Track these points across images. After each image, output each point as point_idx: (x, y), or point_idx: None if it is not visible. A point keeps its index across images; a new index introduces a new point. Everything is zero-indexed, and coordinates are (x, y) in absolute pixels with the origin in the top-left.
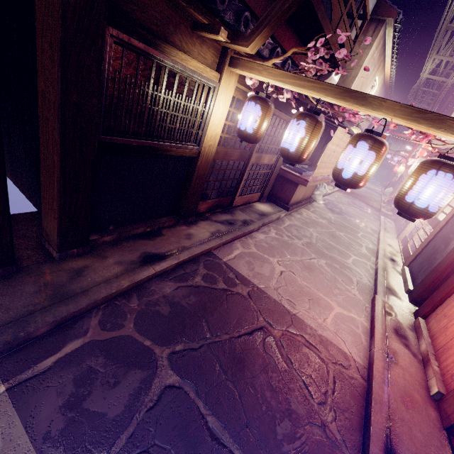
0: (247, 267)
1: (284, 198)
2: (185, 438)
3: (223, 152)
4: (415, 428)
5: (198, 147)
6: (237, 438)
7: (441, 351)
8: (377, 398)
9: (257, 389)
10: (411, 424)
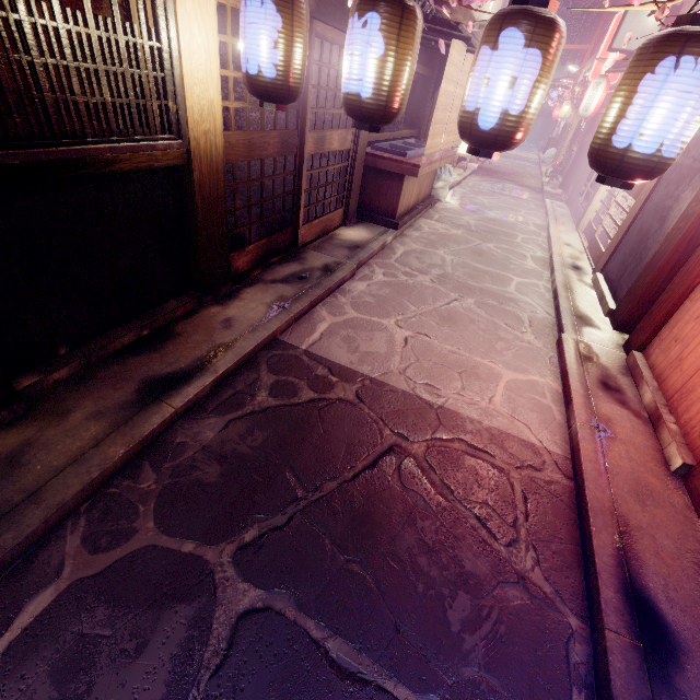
0: (347, 348)
1: (385, 208)
2: (293, 698)
3: (245, 143)
4: (660, 535)
5: (180, 140)
6: (385, 660)
7: (677, 398)
8: (595, 506)
9: (404, 558)
10: (652, 530)
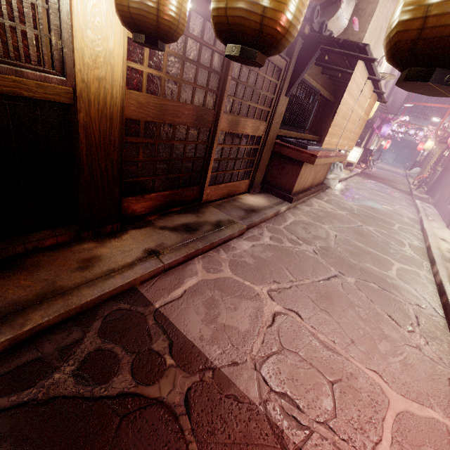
0: (204, 316)
1: (284, 185)
2: None
3: (156, 107)
4: None
5: (62, 77)
6: None
7: None
8: None
9: None
10: None
